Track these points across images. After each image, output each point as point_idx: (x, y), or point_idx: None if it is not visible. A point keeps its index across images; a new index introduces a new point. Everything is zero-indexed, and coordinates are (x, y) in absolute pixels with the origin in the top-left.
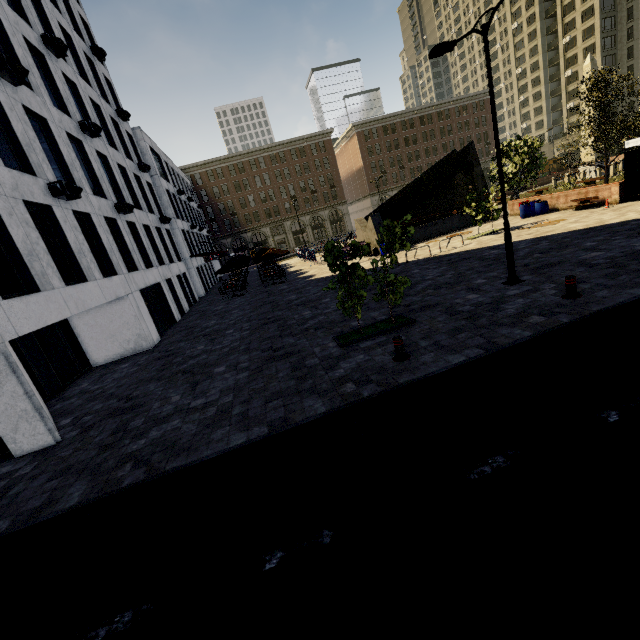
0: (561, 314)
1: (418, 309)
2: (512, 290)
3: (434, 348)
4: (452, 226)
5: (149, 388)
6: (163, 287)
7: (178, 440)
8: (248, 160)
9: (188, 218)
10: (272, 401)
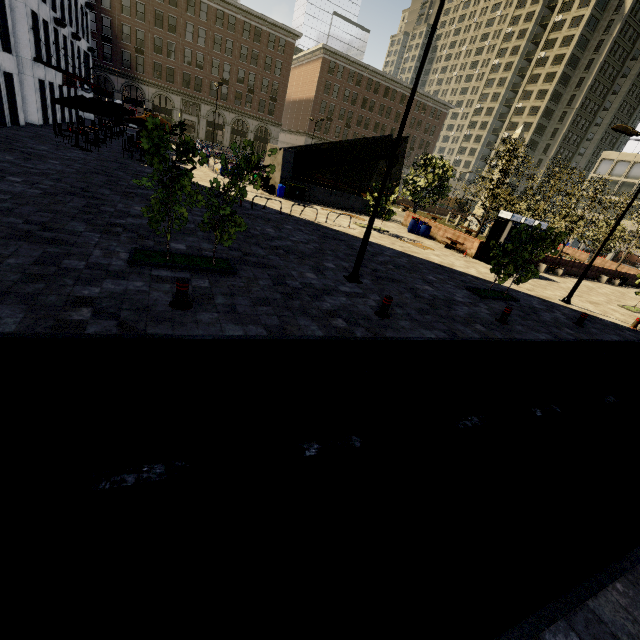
0: (361, 327)
1: (252, 263)
2: (346, 286)
3: (225, 310)
4: (354, 206)
5: None
6: None
7: None
8: None
9: (56, 5)
10: None
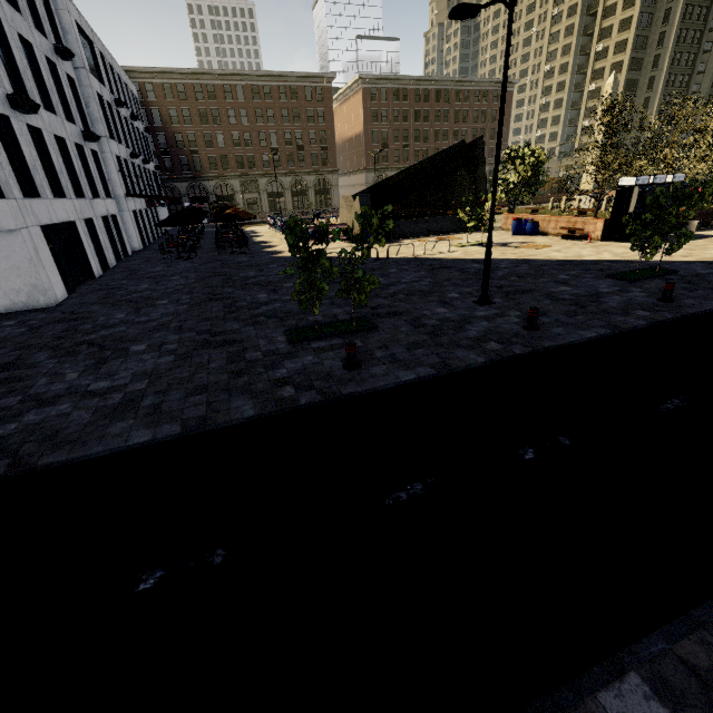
0: (517, 345)
1: (384, 314)
2: (480, 311)
3: (388, 360)
4: (444, 228)
5: (37, 358)
6: (79, 228)
7: (62, 429)
8: (222, 84)
9: (128, 142)
10: (194, 396)
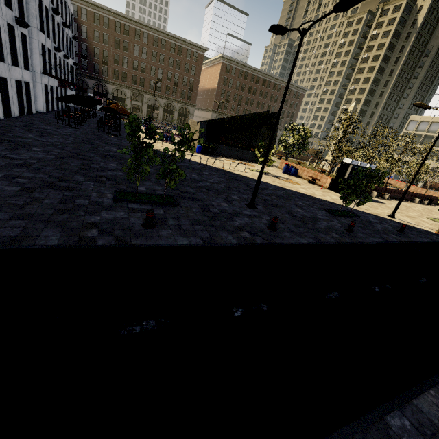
0: (259, 237)
1: (187, 197)
2: (247, 211)
3: (175, 228)
4: (246, 157)
5: None
6: None
7: None
8: (135, 28)
9: (56, 39)
10: (17, 220)
